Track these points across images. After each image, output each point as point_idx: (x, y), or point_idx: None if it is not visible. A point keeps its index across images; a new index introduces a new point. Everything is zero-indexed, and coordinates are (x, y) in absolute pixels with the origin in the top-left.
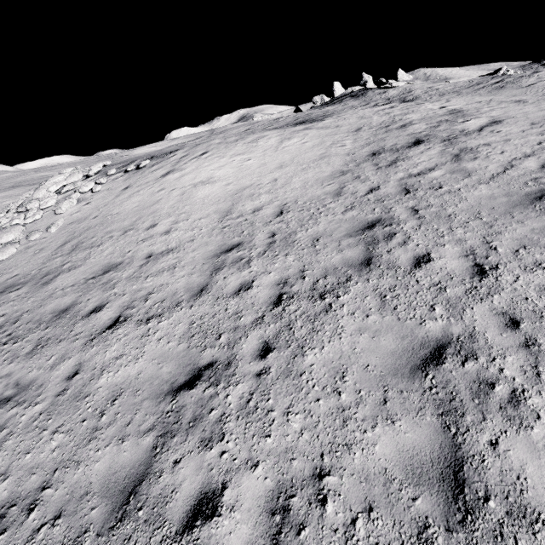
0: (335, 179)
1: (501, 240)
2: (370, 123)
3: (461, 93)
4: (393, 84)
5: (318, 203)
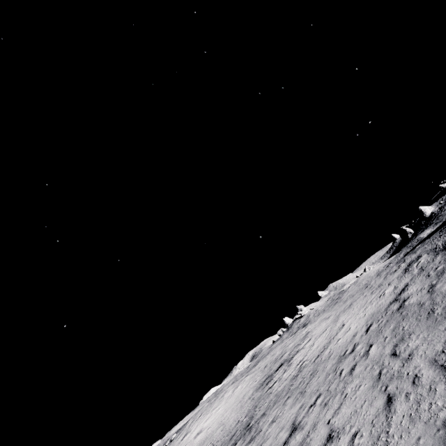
0: (246, 403)
1: (273, 408)
2: (272, 358)
3: (324, 311)
4: (302, 314)
5: (237, 420)
